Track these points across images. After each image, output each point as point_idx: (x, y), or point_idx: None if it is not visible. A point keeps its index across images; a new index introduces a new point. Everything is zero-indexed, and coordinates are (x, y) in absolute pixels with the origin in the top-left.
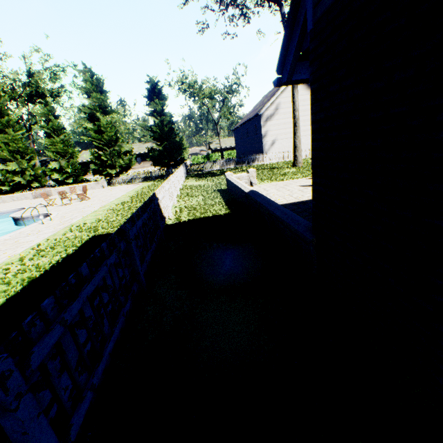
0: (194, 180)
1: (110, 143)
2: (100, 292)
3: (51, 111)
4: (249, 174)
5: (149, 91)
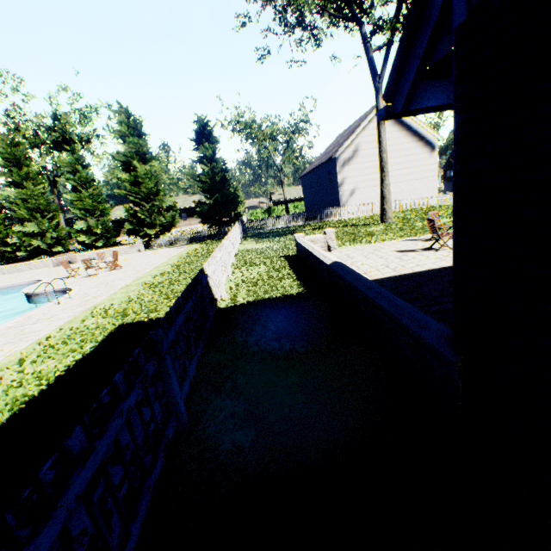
0: (253, 241)
1: (149, 197)
2: (107, 468)
3: (79, 159)
4: (326, 235)
5: (197, 132)
